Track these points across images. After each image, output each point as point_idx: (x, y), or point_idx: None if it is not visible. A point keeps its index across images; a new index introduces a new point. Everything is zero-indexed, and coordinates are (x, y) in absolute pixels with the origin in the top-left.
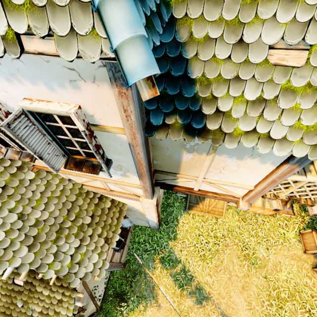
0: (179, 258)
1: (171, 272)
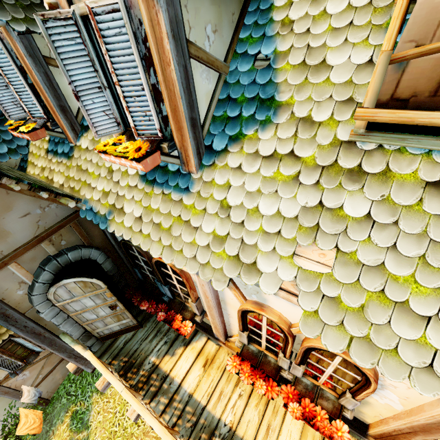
0: (90, 422)
1: (72, 437)
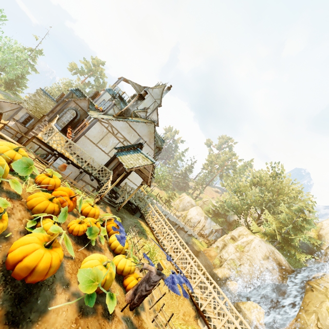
0: None
1: None
